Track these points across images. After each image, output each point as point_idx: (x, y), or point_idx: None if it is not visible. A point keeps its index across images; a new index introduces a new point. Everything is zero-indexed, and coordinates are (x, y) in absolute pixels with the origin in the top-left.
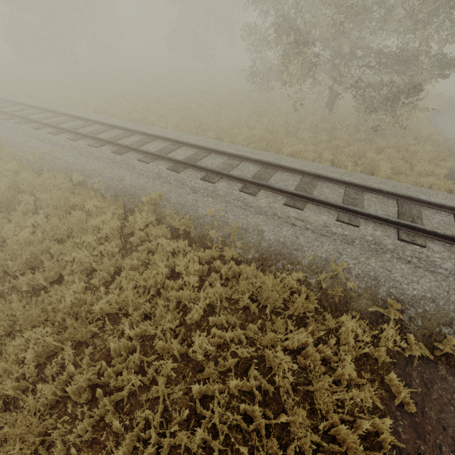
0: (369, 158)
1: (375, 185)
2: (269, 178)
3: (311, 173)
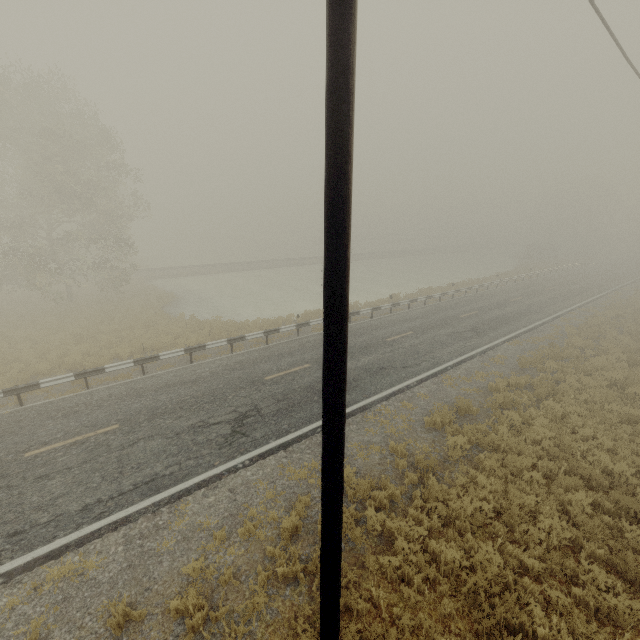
0: None
1: None
2: None
3: None
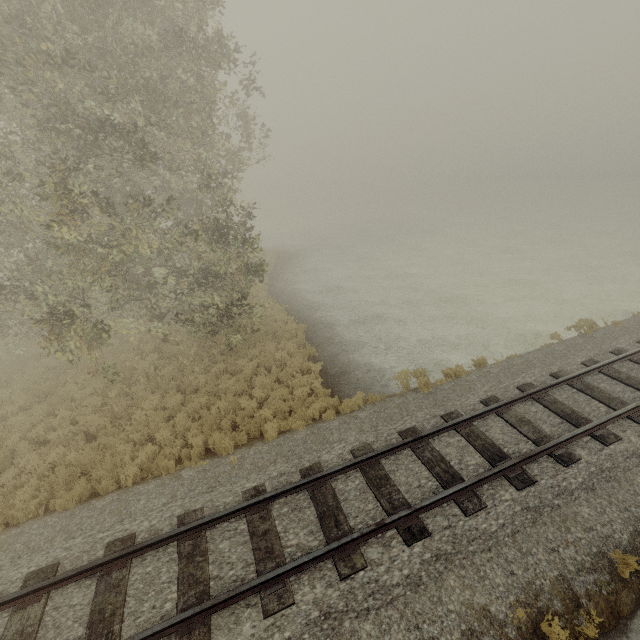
0: (245, 406)
1: (273, 474)
2: (123, 605)
3: (188, 529)
